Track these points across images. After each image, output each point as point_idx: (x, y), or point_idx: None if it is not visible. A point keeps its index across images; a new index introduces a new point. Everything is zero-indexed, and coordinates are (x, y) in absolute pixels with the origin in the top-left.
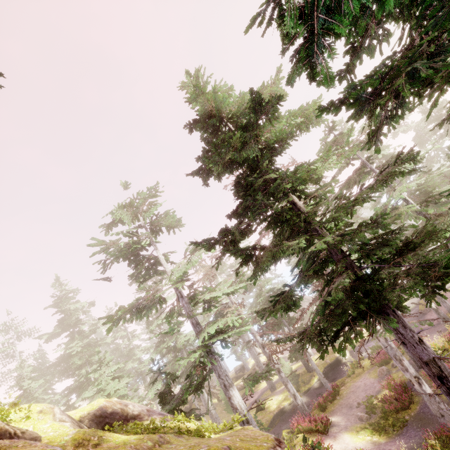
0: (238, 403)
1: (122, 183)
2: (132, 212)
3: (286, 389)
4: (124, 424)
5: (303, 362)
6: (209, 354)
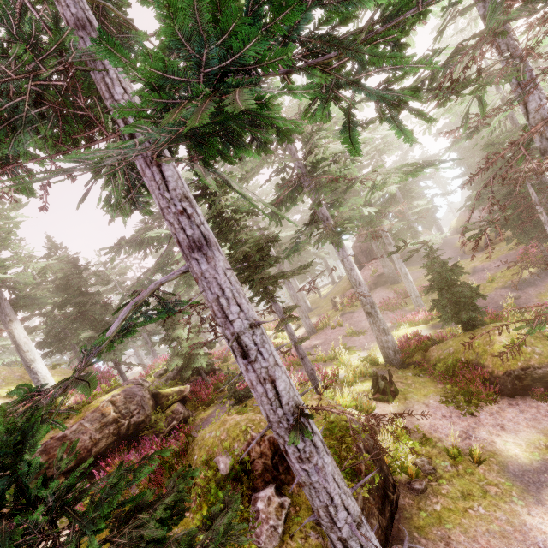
0: None
1: None
2: None
3: None
4: None
5: None
6: None
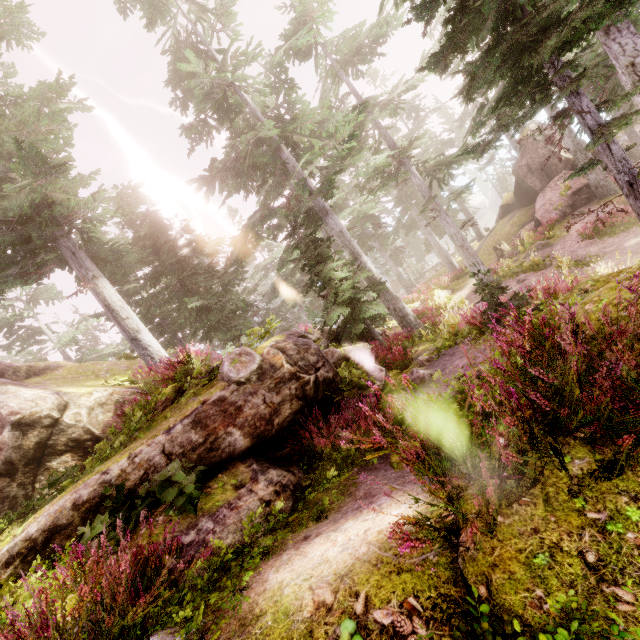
0: None
1: None
2: None
3: None
4: None
5: None
6: None
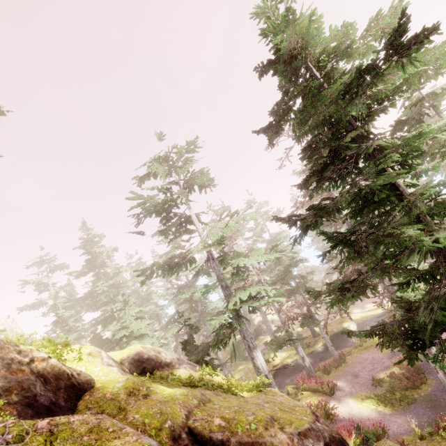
0: (261, 364)
1: (156, 133)
2: (168, 167)
3: (290, 349)
4: (159, 370)
5: (310, 327)
6: (236, 317)
